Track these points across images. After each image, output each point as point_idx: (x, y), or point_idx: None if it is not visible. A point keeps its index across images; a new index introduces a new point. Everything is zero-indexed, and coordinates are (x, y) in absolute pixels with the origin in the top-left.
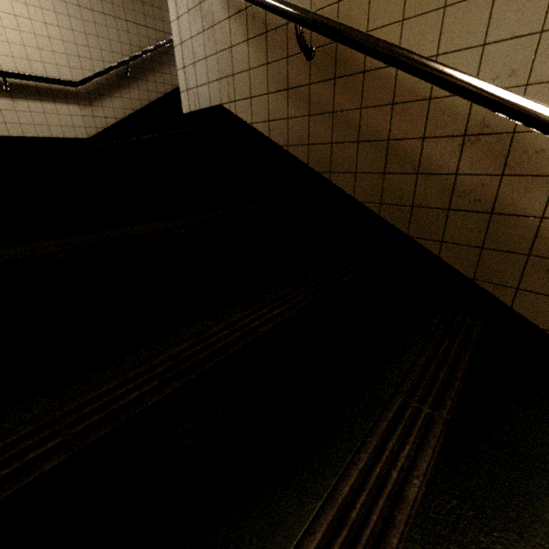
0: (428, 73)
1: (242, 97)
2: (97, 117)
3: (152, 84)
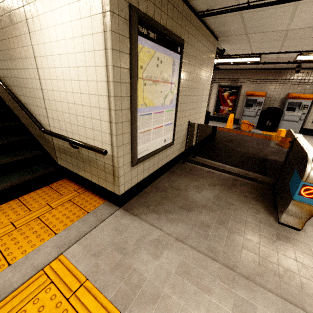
0: None
1: None
2: None
3: None
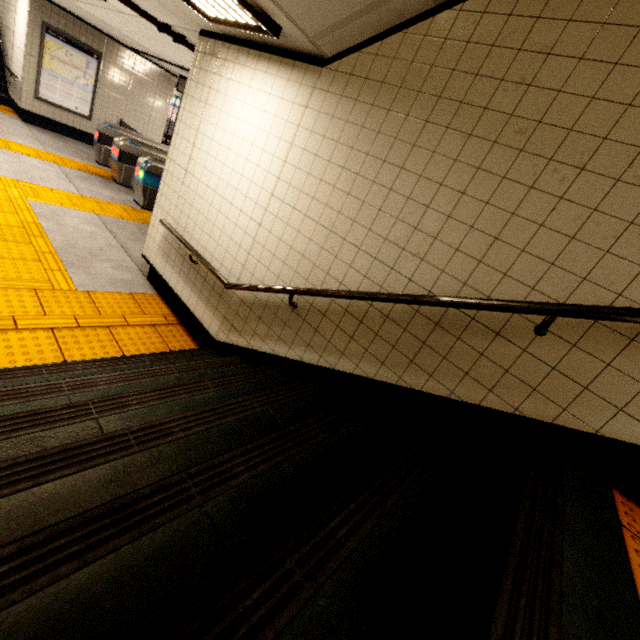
0: None
1: None
2: None
3: None
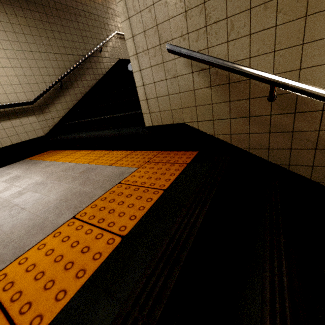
0: None
1: (204, 119)
2: (48, 120)
3: (77, 89)
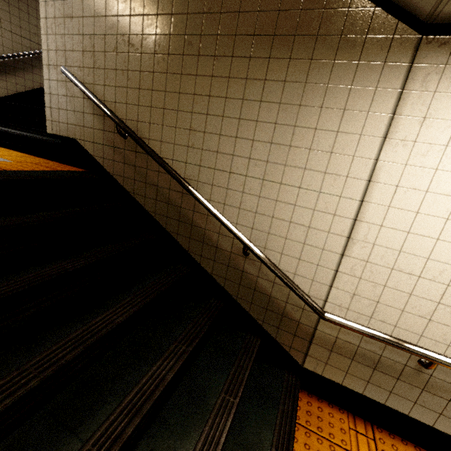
0: (165, 169)
1: (89, 140)
2: None
3: (21, 79)
